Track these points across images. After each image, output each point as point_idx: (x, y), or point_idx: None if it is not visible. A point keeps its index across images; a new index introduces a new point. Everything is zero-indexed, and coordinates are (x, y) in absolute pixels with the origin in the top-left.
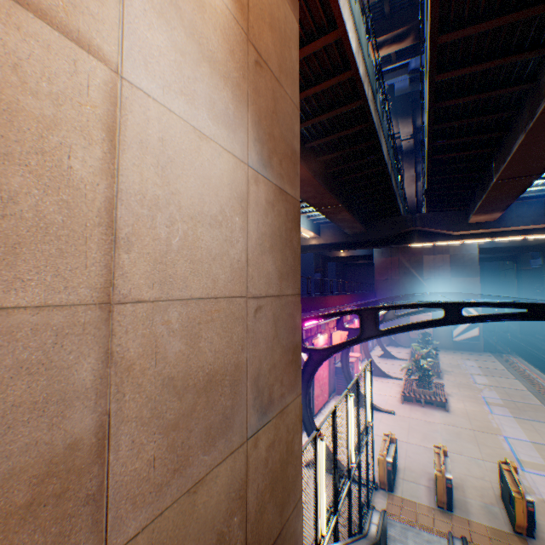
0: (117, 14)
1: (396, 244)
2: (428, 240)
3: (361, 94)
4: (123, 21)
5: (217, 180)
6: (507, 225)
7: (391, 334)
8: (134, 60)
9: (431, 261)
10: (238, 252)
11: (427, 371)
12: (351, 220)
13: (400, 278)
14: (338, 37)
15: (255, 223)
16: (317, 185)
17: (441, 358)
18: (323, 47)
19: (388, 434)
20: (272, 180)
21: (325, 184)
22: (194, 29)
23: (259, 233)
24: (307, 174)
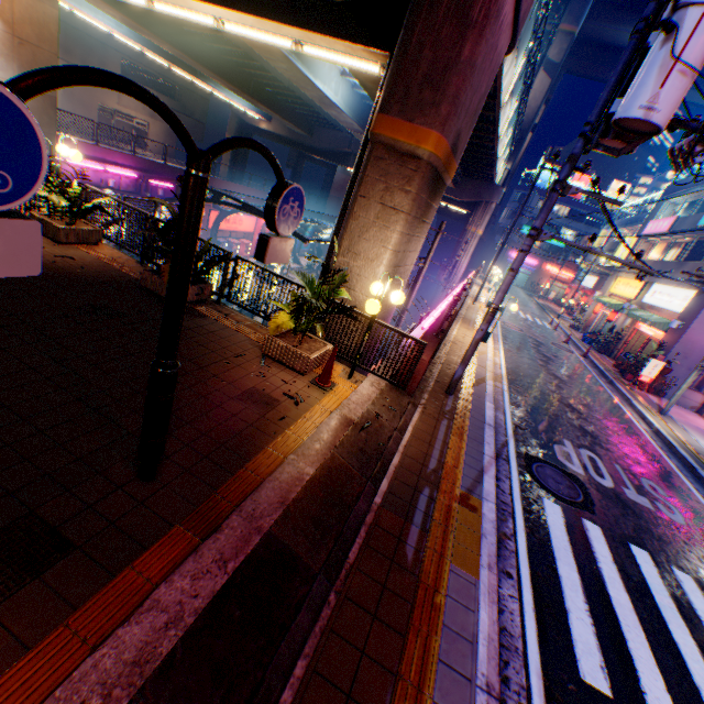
0: None
1: (335, 163)
2: None
3: None
4: None
5: None
6: None
7: None
8: None
9: None
10: None
11: None
12: (280, 118)
13: None
14: None
15: None
16: (205, 70)
17: None
18: None
19: None
20: None
21: (220, 71)
22: None
23: None
24: (187, 57)
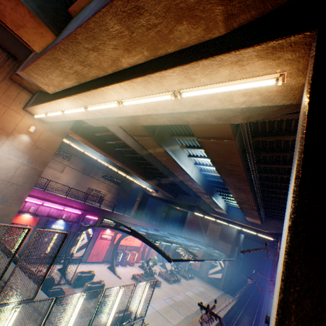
0: (0, 148)
1: (187, 209)
2: (201, 213)
3: (130, 147)
4: (1, 148)
5: (11, 164)
6: (231, 218)
7: (101, 227)
8: (0, 151)
9: (212, 226)
10: (11, 174)
11: (150, 268)
12: (161, 189)
13: (196, 230)
14: (113, 133)
15: (20, 172)
16: (130, 169)
17: (190, 280)
18: (110, 134)
19: (91, 270)
20: (31, 166)
21: (136, 170)
22: (17, 146)
23: (20, 173)
24: (123, 164)
